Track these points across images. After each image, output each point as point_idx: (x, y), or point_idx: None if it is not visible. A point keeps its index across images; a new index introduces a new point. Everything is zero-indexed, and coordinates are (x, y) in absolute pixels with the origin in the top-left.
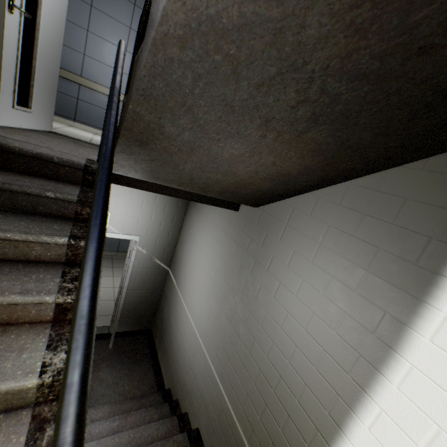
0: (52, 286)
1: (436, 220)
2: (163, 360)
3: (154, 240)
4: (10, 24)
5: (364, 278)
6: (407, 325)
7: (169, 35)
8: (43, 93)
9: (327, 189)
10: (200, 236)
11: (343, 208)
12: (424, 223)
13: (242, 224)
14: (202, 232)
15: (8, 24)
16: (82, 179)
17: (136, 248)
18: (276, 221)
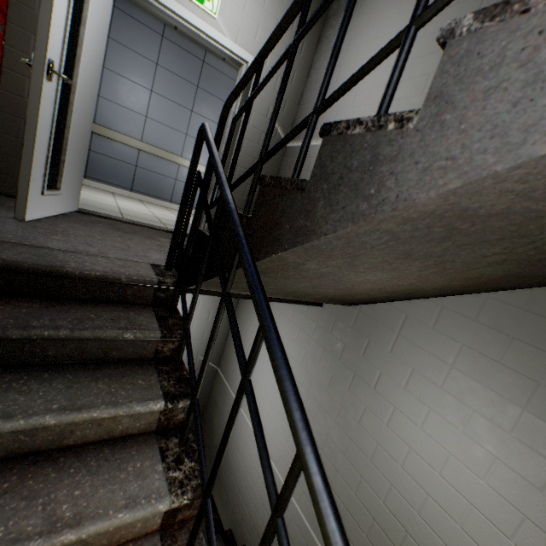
0: (158, 480)
1: None
2: (216, 488)
3: (201, 333)
4: (46, 94)
5: (521, 418)
6: None
7: (397, 216)
8: (73, 167)
9: (456, 298)
10: None
11: (481, 325)
12: None
13: (329, 324)
14: None
15: (44, 94)
16: (153, 297)
17: None
18: (382, 327)
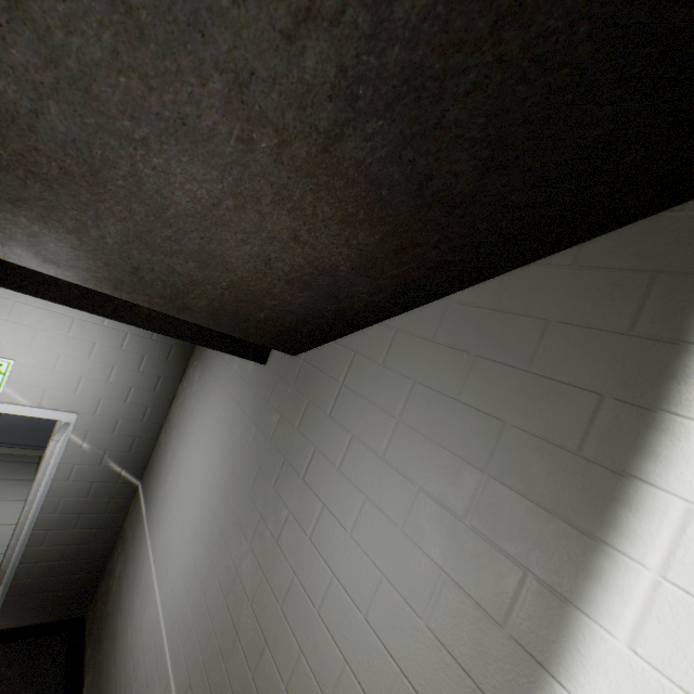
0: None
1: (608, 358)
2: (90, 693)
3: (112, 423)
4: None
5: (480, 489)
6: (575, 603)
7: None
8: None
9: (413, 314)
10: (200, 415)
11: (438, 346)
12: (587, 365)
13: (269, 388)
14: (203, 408)
15: None
16: None
17: (67, 439)
18: (326, 378)
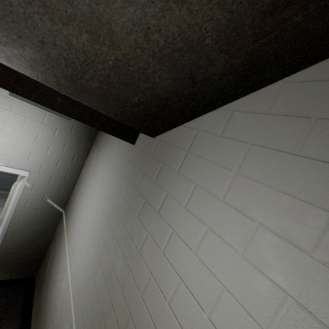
0: None
1: None
2: (34, 318)
3: (48, 178)
4: None
5: None
6: None
7: None
8: None
9: (248, 98)
10: (95, 175)
11: (275, 117)
12: None
13: (136, 158)
14: (97, 171)
15: None
16: None
17: (24, 185)
18: (175, 148)
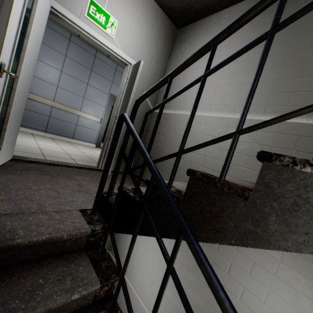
0: None
1: None
2: None
3: None
4: None
5: None
6: None
7: None
8: (11, 131)
9: None
10: None
11: None
12: None
13: None
14: None
15: None
16: (85, 242)
17: None
18: None
